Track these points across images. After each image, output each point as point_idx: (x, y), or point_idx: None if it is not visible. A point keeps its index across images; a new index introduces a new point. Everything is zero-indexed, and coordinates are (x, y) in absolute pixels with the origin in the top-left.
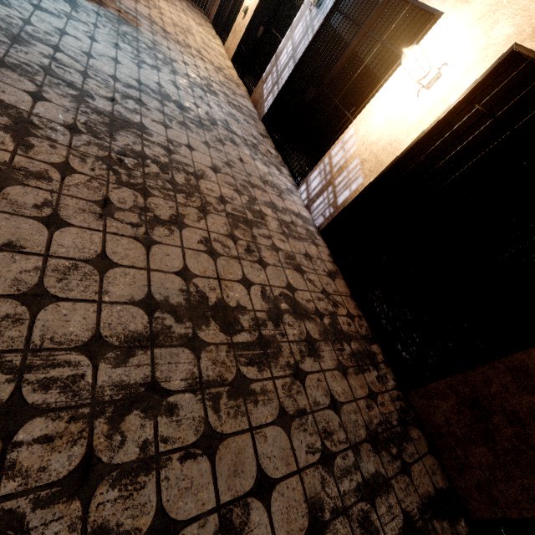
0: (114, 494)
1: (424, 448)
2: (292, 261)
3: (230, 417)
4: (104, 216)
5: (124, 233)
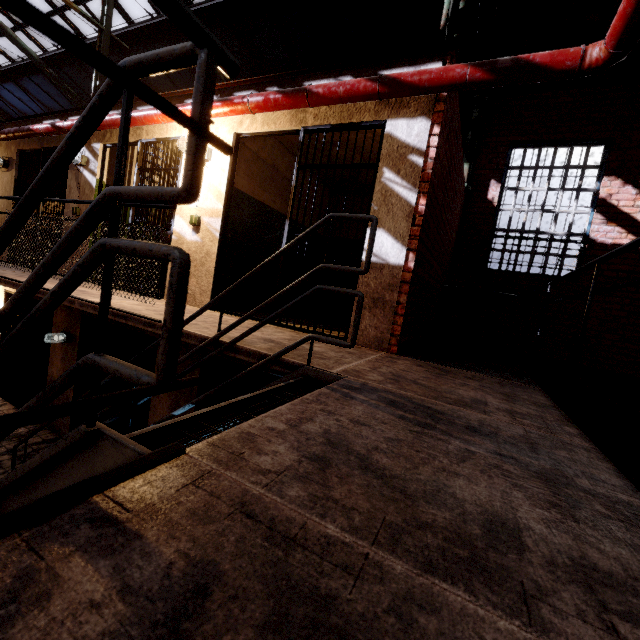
0: None
1: (46, 433)
2: None
3: None
4: None
5: None
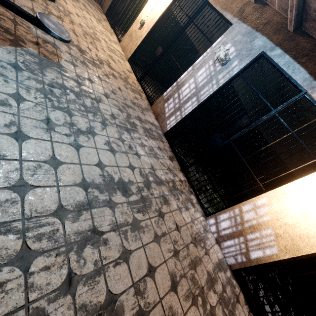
0: None
1: None
2: None
3: None
4: None
5: None
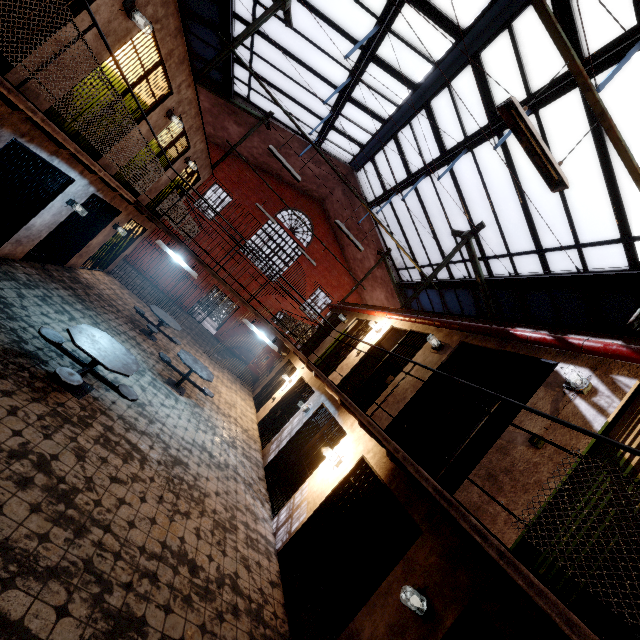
0: (134, 598)
1: None
2: (245, 561)
3: (179, 607)
4: (159, 503)
5: (164, 512)
